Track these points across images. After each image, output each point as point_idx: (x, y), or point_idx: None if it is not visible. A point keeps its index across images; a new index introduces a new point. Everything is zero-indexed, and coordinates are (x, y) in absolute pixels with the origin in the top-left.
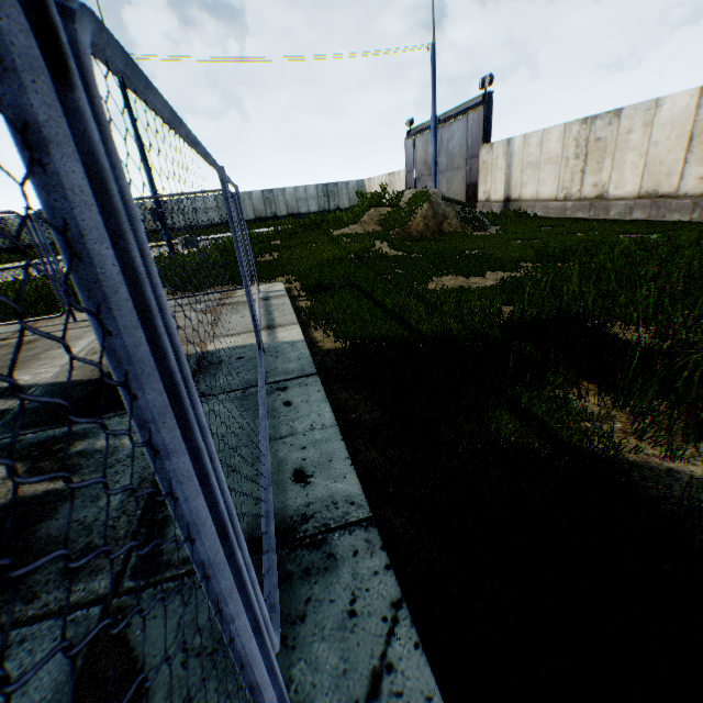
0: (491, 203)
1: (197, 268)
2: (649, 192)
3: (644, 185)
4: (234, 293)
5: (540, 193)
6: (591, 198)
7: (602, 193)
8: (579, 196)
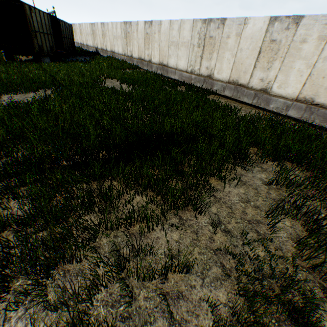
0: None
1: None
2: None
3: None
4: None
5: None
6: None
7: None
8: None
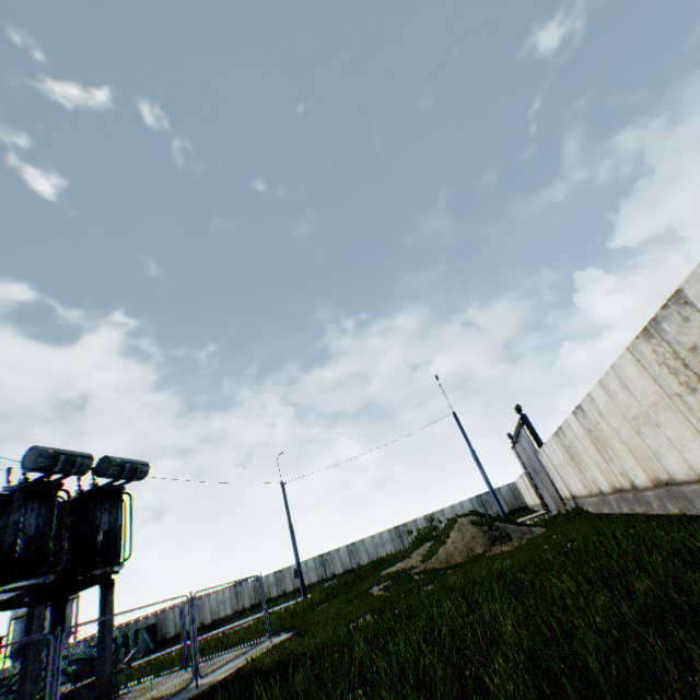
0: (568, 500)
1: (273, 621)
2: (613, 487)
3: (606, 480)
4: (262, 643)
5: (579, 490)
6: (598, 493)
7: (599, 489)
8: (593, 491)
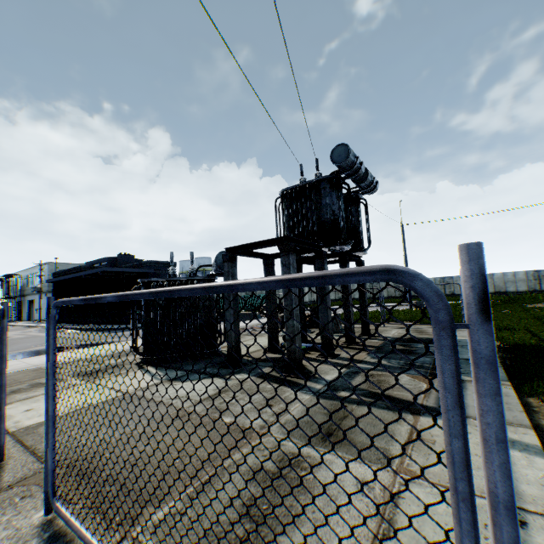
0: None
1: None
2: None
3: None
4: None
5: None
6: None
7: None
8: None
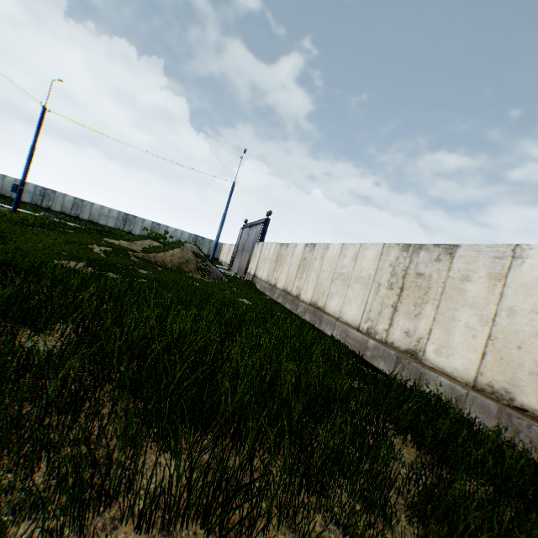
0: (250, 275)
1: None
2: (286, 289)
3: (285, 284)
4: None
5: (263, 276)
6: (273, 285)
7: (276, 284)
8: (271, 282)
